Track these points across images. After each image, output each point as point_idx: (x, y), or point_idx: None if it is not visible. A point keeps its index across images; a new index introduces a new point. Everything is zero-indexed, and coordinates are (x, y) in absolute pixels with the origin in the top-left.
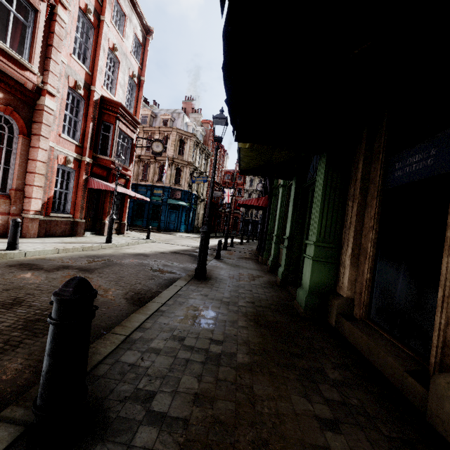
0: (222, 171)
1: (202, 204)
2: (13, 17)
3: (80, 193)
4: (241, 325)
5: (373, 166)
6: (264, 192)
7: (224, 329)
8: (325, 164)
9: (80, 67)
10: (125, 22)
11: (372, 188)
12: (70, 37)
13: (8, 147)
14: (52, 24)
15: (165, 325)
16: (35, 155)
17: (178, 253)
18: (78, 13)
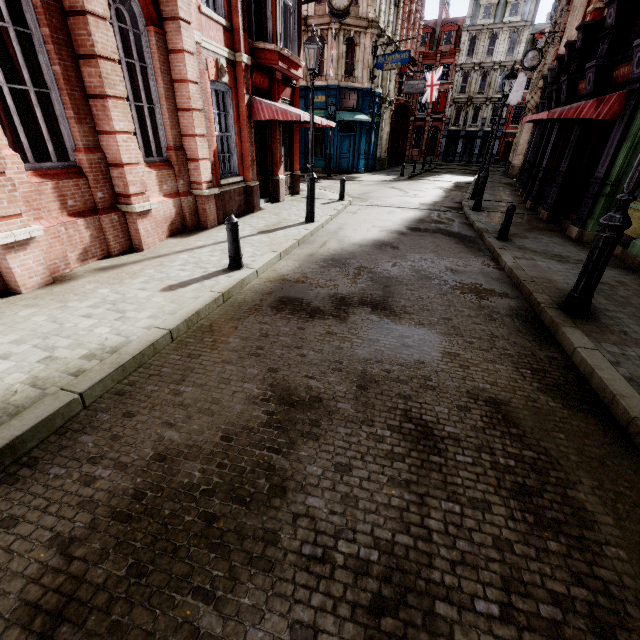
0: (419, 28)
1: (388, 113)
2: None
3: (246, 134)
4: None
5: None
6: (595, 78)
7: None
8: None
9: None
10: None
11: None
12: None
13: (139, 60)
14: None
15: None
16: (181, 69)
17: (421, 230)
18: None
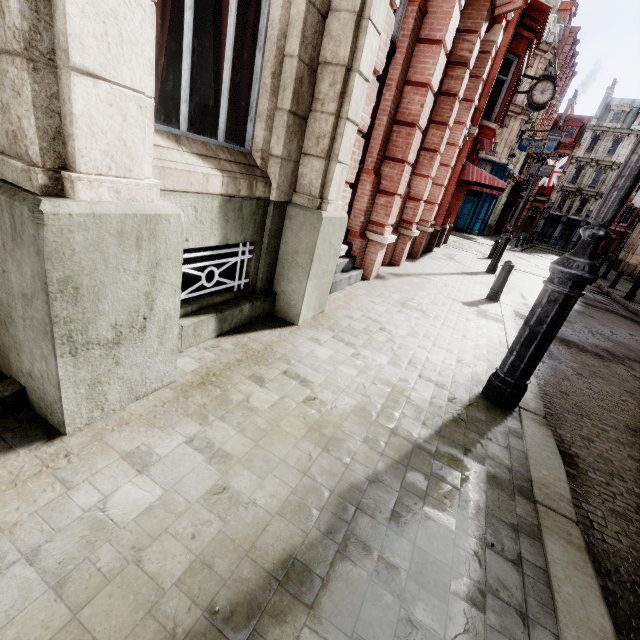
0: (551, 119)
1: (508, 188)
2: None
3: (452, 189)
4: None
5: None
6: None
7: None
8: None
9: None
10: None
11: None
12: None
13: None
14: None
15: None
16: (457, 136)
17: (594, 306)
18: None
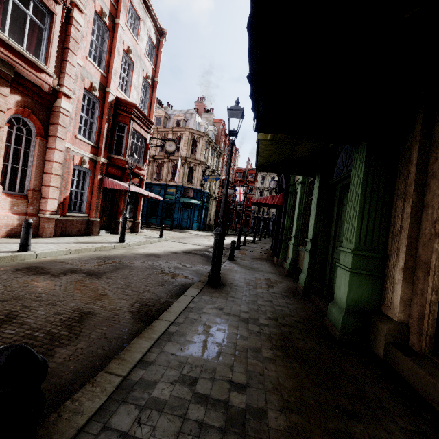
0: (234, 169)
1: (214, 202)
2: (30, 20)
3: (95, 193)
4: (266, 355)
5: (432, 157)
6: (279, 189)
7: (246, 363)
8: (365, 156)
9: (95, 70)
10: (139, 25)
11: (433, 184)
12: (86, 40)
13: (26, 148)
14: (68, 27)
15: (173, 356)
16: (51, 156)
17: (191, 253)
18: (94, 17)
